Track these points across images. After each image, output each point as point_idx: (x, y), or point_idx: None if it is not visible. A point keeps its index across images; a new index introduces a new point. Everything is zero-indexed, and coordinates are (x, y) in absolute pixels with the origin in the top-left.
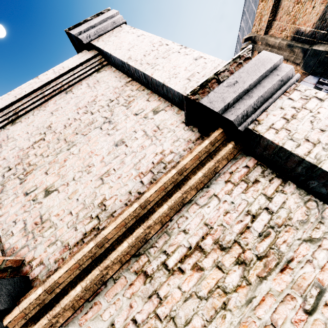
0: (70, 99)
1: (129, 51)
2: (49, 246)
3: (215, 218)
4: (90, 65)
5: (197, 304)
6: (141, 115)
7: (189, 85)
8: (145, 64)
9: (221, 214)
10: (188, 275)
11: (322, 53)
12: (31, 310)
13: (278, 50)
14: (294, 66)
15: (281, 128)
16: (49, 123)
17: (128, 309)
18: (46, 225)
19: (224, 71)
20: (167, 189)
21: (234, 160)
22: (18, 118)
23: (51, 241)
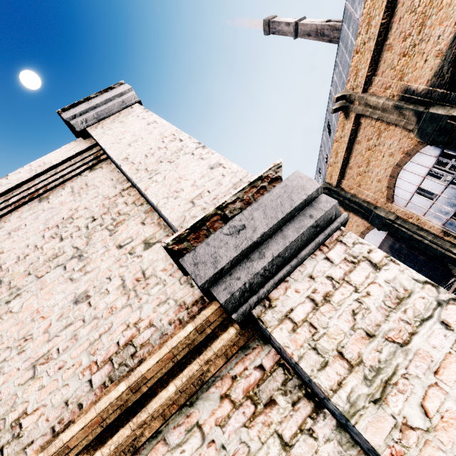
0: (41, 212)
1: (129, 147)
2: None
3: None
4: (83, 160)
5: None
6: (126, 248)
7: (190, 213)
8: (142, 170)
9: None
10: None
11: (442, 117)
12: None
13: (382, 113)
14: (406, 133)
15: (302, 320)
16: (0, 250)
17: None
18: None
19: (235, 201)
20: (107, 422)
21: (244, 351)
22: None
23: None
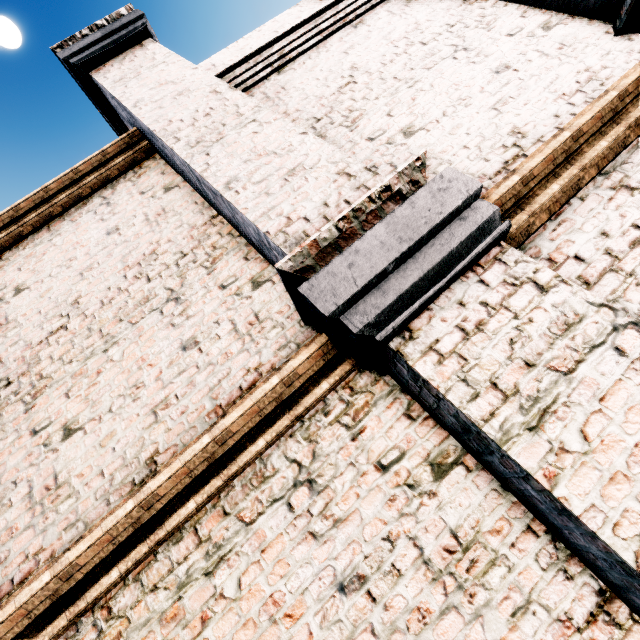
0: (368, 33)
1: None
2: None
3: None
4: None
5: None
6: (520, 35)
7: None
8: None
9: None
10: None
11: None
12: (506, 201)
13: None
14: None
15: None
16: (351, 64)
17: (620, 219)
18: (433, 163)
19: None
20: None
21: None
22: (285, 66)
23: None
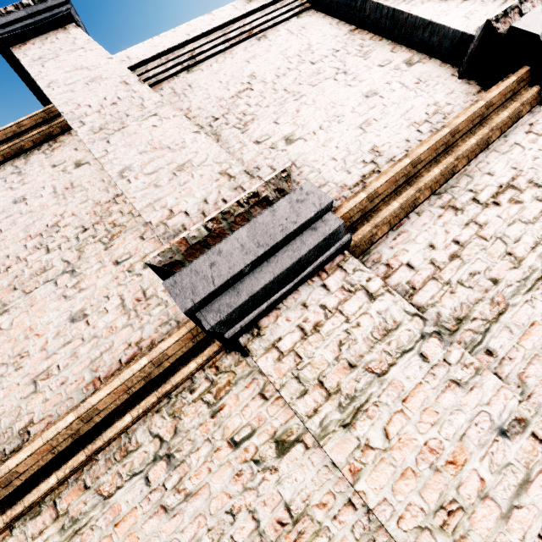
0: (269, 47)
1: None
2: (320, 187)
3: (523, 162)
4: (287, 5)
5: (523, 227)
6: (389, 67)
7: (469, 23)
8: None
9: (529, 159)
10: (506, 207)
11: None
12: (354, 214)
13: None
14: None
15: None
16: (250, 72)
17: (445, 234)
18: (305, 170)
19: (528, 1)
20: (474, 123)
21: (532, 114)
22: (194, 65)
23: (320, 183)
